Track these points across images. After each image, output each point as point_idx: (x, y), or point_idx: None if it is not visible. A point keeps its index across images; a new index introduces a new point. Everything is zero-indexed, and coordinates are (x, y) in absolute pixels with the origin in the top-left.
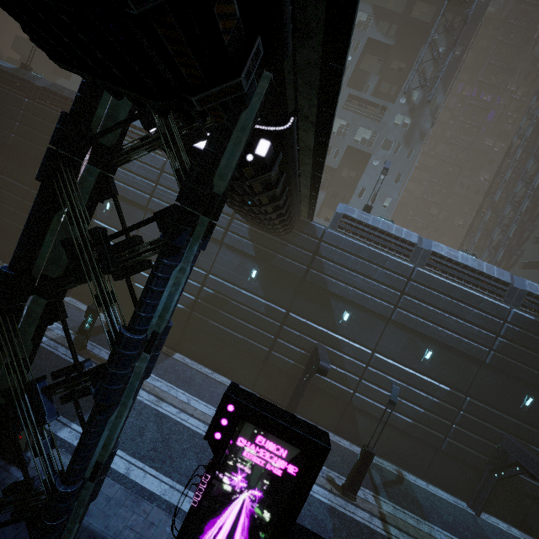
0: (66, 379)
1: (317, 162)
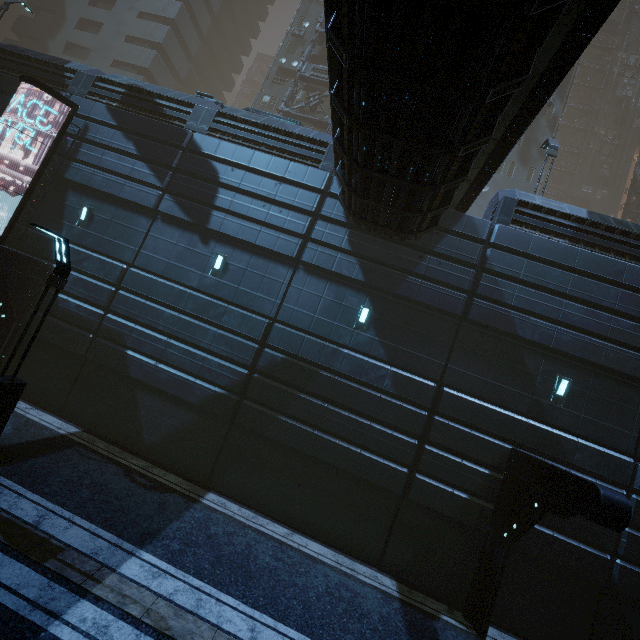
0: None
1: None
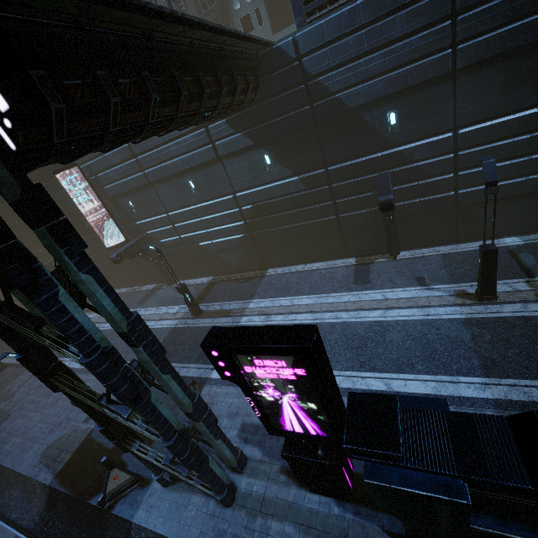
0: (106, 394)
1: (123, 5)
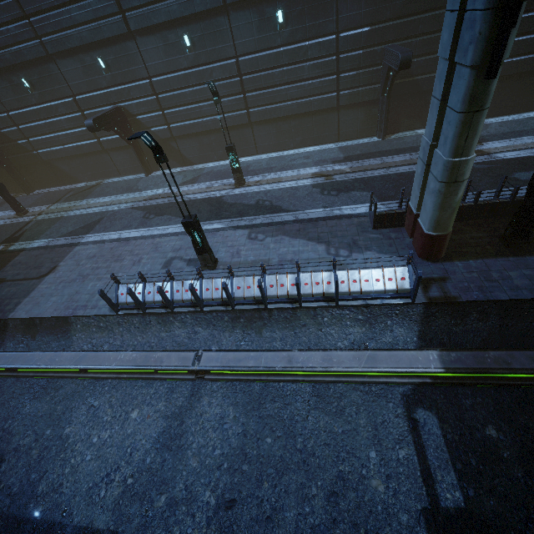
0: None
1: None
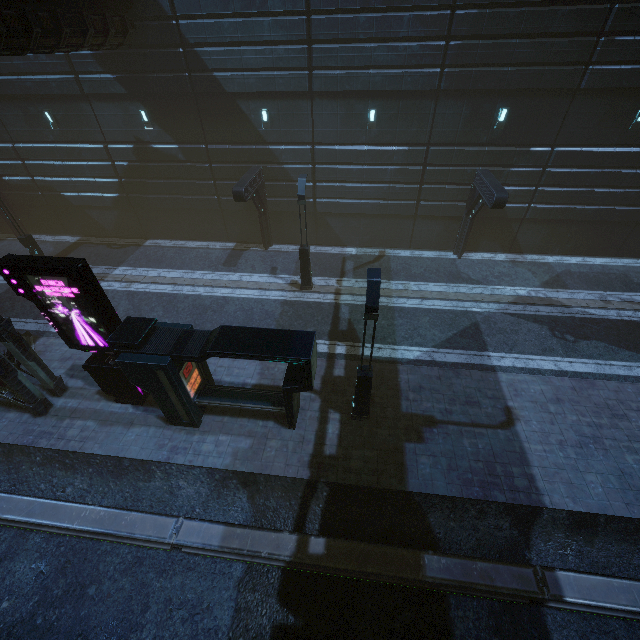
0: None
1: None
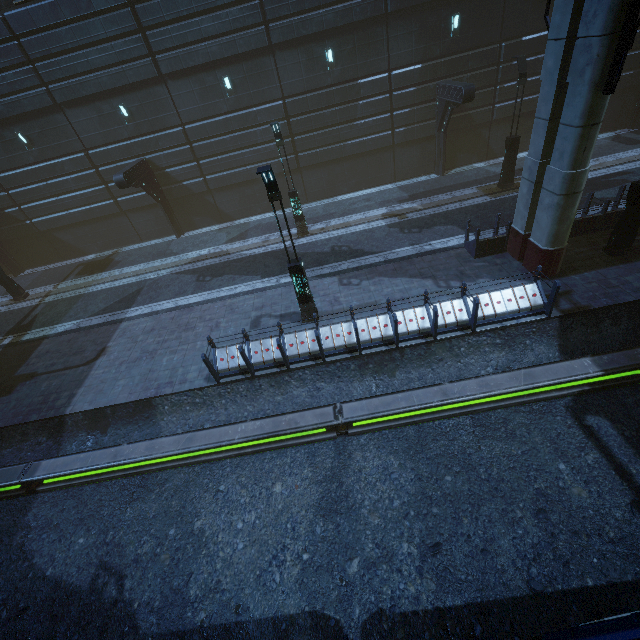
0: None
1: None
